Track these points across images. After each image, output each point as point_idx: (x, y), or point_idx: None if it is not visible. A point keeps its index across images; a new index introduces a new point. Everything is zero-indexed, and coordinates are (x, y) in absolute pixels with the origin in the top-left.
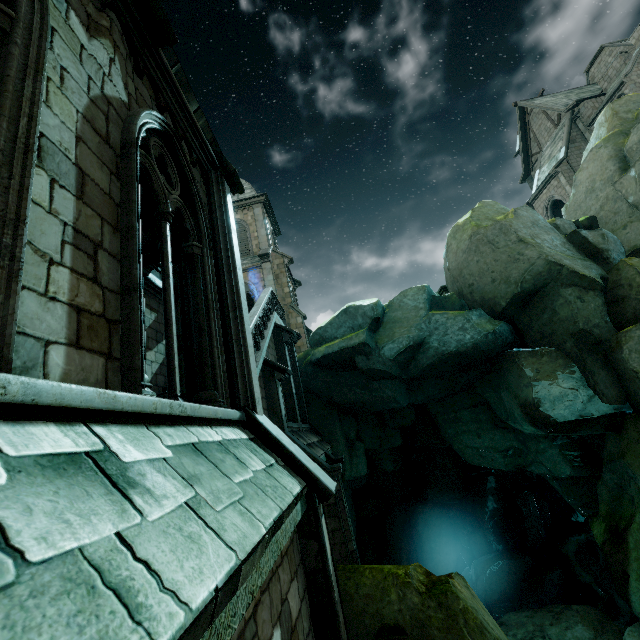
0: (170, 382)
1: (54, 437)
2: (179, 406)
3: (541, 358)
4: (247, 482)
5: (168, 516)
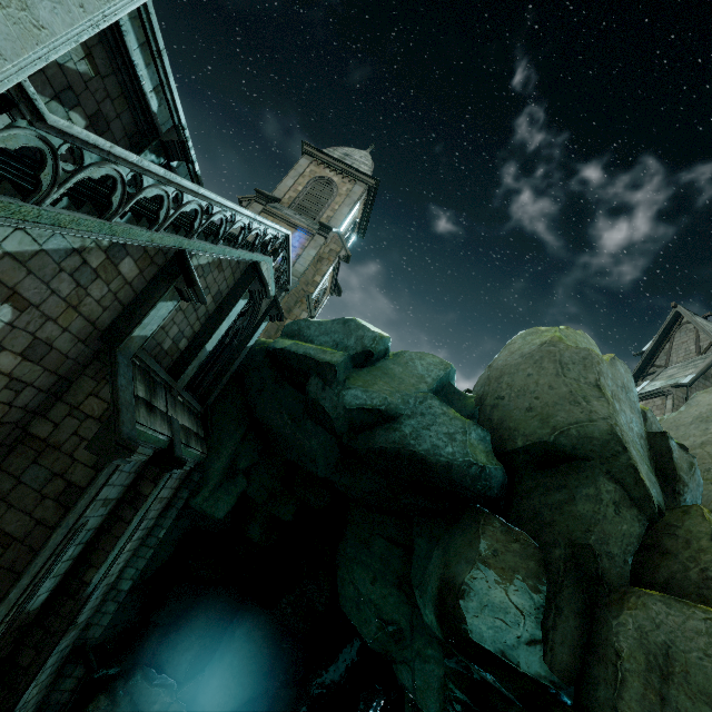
0: None
1: None
2: None
3: (512, 542)
4: None
5: None
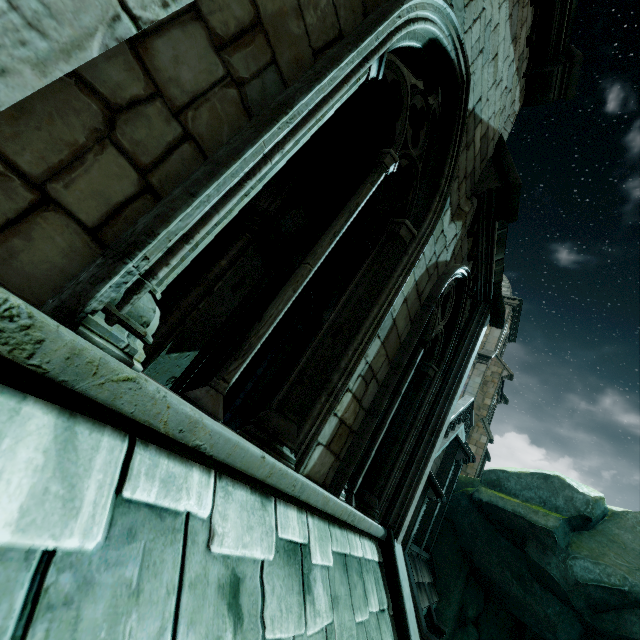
0: (354, 478)
1: (294, 523)
2: (353, 515)
3: None
4: (362, 624)
5: (315, 636)
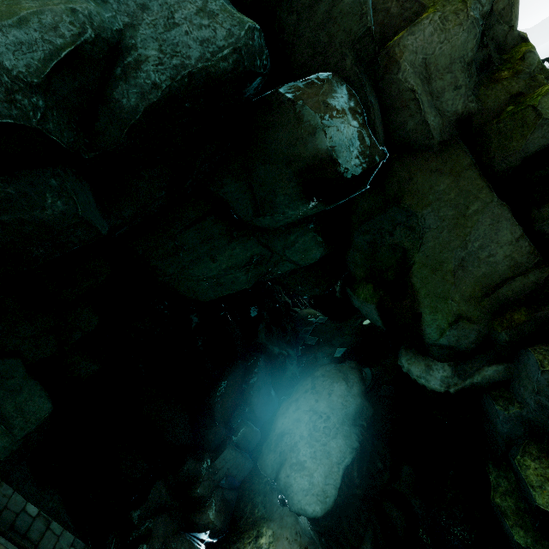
0: None
1: None
2: None
3: (323, 86)
4: None
5: None
